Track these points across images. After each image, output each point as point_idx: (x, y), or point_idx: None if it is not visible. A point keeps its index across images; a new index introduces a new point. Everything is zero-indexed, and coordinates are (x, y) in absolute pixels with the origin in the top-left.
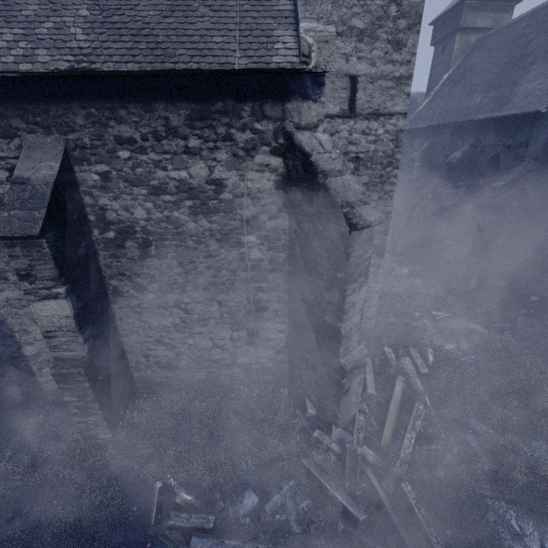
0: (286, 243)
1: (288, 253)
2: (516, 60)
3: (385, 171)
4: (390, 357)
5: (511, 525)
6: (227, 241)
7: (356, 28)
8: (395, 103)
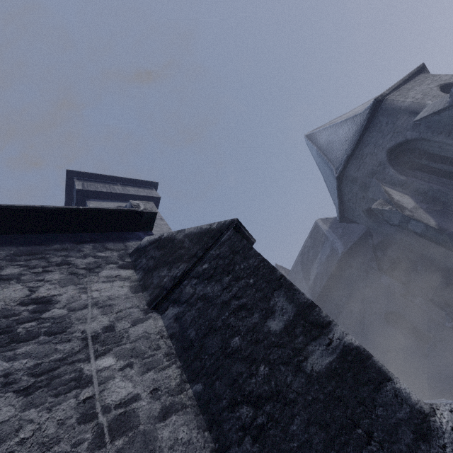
0: (170, 350)
1: (181, 363)
2: None
3: None
4: None
5: None
6: (47, 386)
7: None
8: None
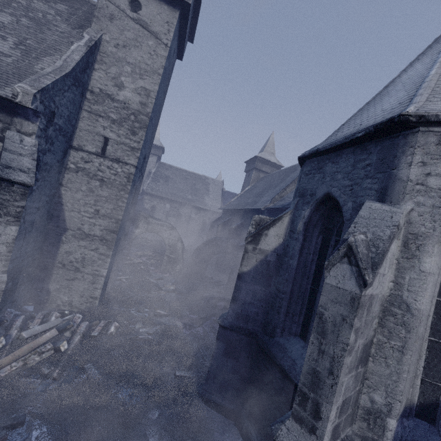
0: None
1: None
2: (267, 187)
3: (120, 193)
4: (75, 320)
5: (31, 436)
6: None
7: (112, 118)
8: (130, 158)
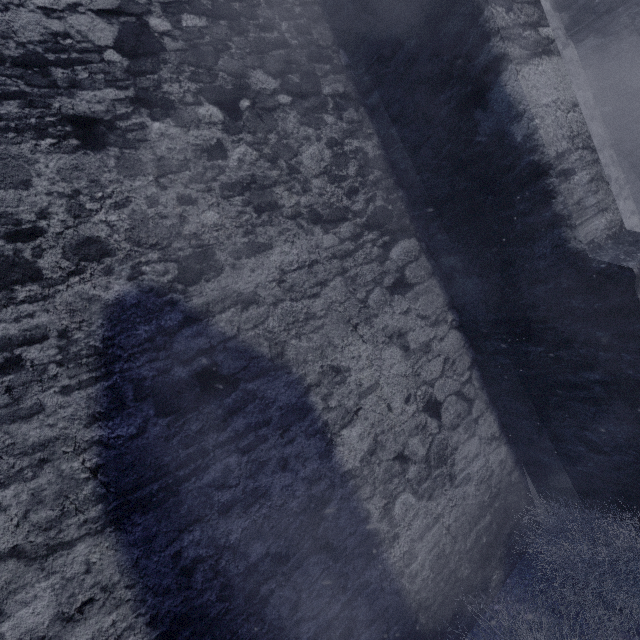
0: (585, 79)
1: (593, 91)
2: None
3: None
4: None
5: None
6: None
7: None
8: None
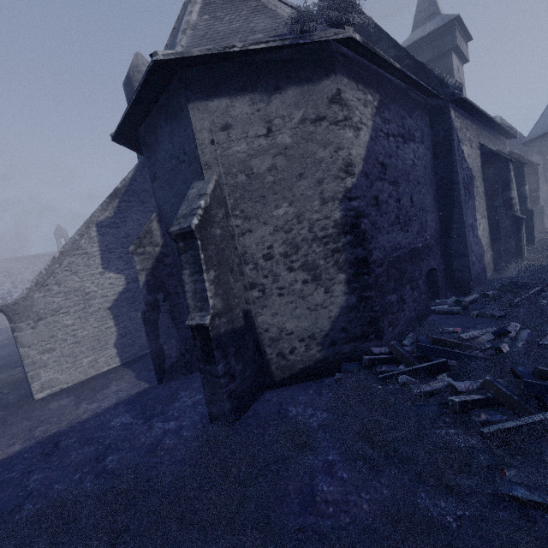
0: None
1: None
2: None
3: None
4: None
5: None
6: None
7: None
8: None
